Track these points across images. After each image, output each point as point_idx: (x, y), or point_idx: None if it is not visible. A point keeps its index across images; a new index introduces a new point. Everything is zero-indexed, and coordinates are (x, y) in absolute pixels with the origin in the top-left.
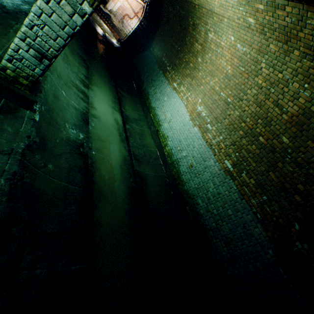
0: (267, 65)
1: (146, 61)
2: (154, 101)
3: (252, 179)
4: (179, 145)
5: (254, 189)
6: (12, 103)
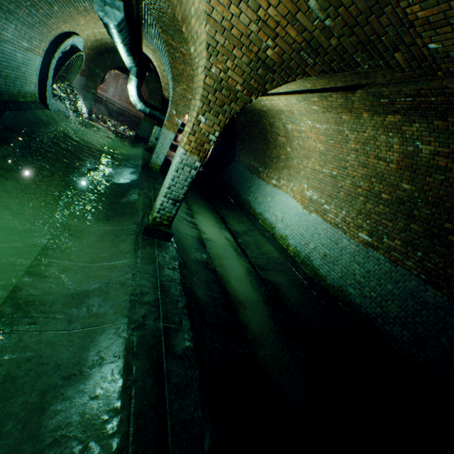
0: (350, 131)
1: (235, 172)
2: (258, 206)
3: (397, 240)
4: (302, 239)
5: (403, 249)
6: (160, 240)
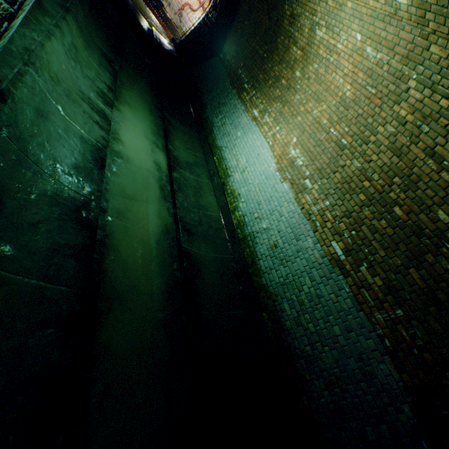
0: (421, 83)
1: (213, 74)
2: (221, 137)
3: (379, 278)
4: (257, 210)
5: (381, 295)
6: None
